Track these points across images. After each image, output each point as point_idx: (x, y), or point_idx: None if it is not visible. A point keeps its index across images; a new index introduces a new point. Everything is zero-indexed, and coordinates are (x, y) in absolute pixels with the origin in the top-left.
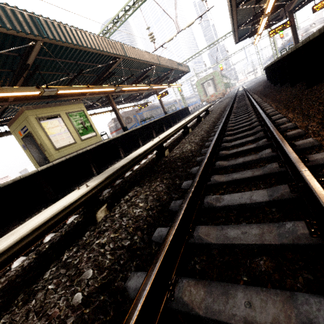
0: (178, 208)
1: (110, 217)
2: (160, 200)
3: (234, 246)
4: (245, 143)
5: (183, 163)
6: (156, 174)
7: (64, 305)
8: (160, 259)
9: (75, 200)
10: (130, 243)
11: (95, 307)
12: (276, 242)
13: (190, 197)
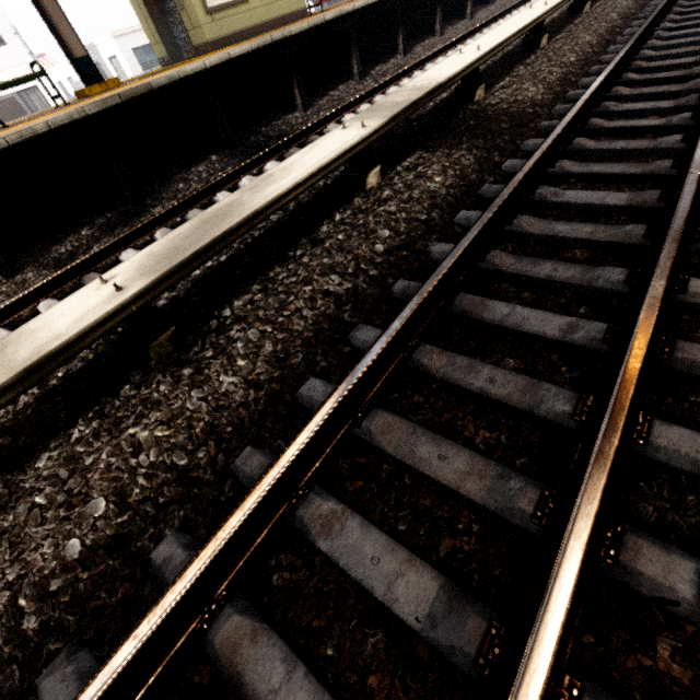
0: (493, 195)
1: (388, 187)
2: (465, 179)
3: (557, 239)
4: (648, 113)
5: (512, 127)
6: (457, 137)
7: (368, 250)
8: (478, 229)
9: (355, 145)
10: (428, 219)
11: (398, 258)
12: (605, 240)
13: (521, 180)
